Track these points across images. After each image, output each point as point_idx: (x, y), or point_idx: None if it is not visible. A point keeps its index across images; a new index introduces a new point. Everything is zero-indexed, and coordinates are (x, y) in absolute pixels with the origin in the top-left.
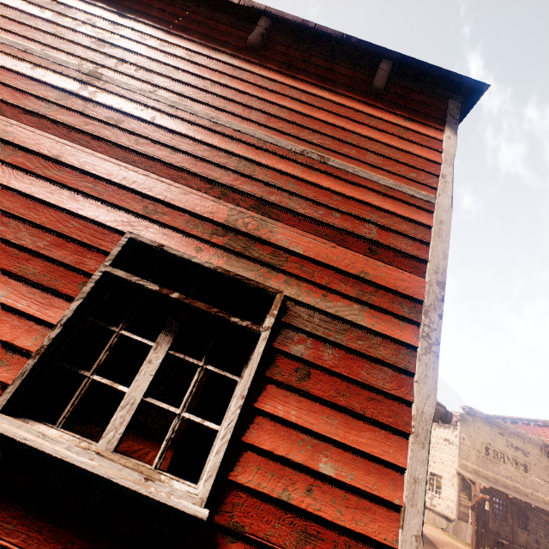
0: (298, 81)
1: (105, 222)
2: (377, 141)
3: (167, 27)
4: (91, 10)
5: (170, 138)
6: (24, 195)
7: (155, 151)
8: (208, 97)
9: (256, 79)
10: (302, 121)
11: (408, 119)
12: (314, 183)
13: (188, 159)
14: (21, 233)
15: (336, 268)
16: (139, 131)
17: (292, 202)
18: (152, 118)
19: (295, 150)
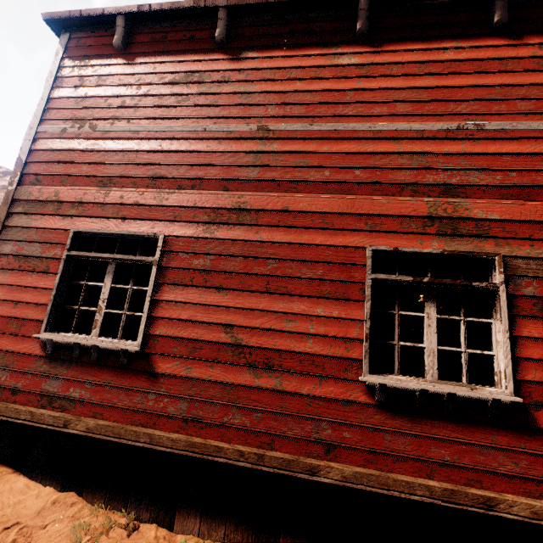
0: (418, 52)
1: (348, 244)
2: (520, 85)
3: (281, 51)
4: (218, 67)
5: (348, 160)
6: (285, 243)
7: (345, 176)
8: (354, 108)
9: (382, 69)
10: (443, 95)
11: (542, 45)
12: (481, 153)
13: (371, 172)
14: (303, 270)
15: (532, 221)
16: (324, 164)
17: (471, 177)
18: (326, 148)
19: (451, 128)
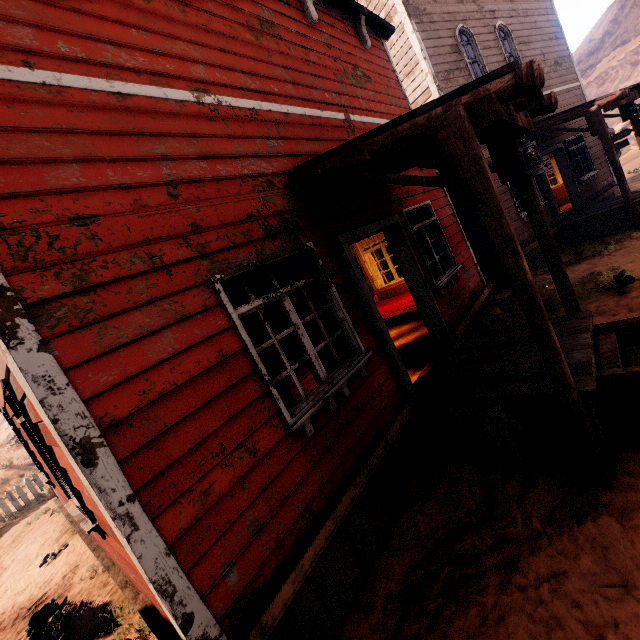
0: None
1: None
2: None
3: None
4: None
5: None
6: None
7: None
8: None
9: None
10: None
11: None
12: None
13: None
14: None
15: None
16: None
17: None
18: None
19: None
